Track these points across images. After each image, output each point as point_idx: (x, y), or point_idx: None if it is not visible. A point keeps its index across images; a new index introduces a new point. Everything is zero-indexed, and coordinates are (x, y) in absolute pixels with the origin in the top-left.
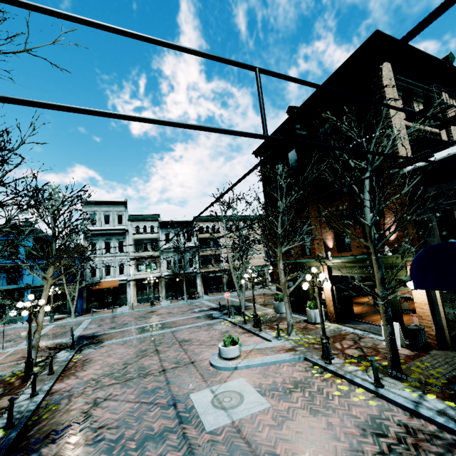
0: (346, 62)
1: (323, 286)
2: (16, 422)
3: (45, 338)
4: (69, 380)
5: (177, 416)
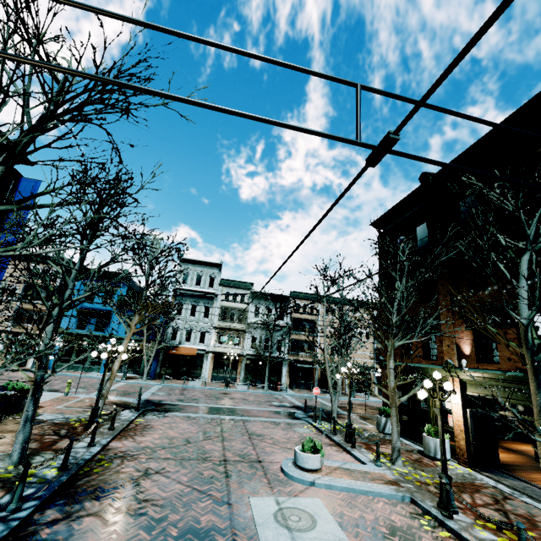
0: (504, 122)
1: (452, 407)
2: (69, 466)
3: (115, 393)
4: (126, 441)
5: (229, 517)
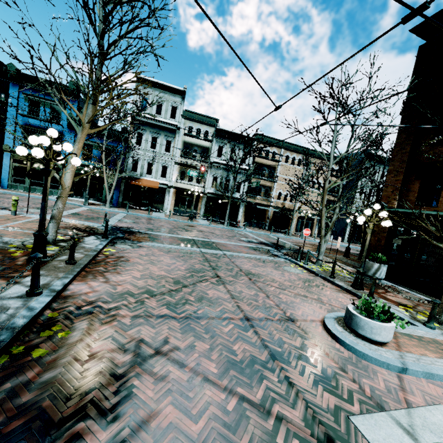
0: None
1: None
2: None
3: (76, 217)
4: (95, 281)
5: None
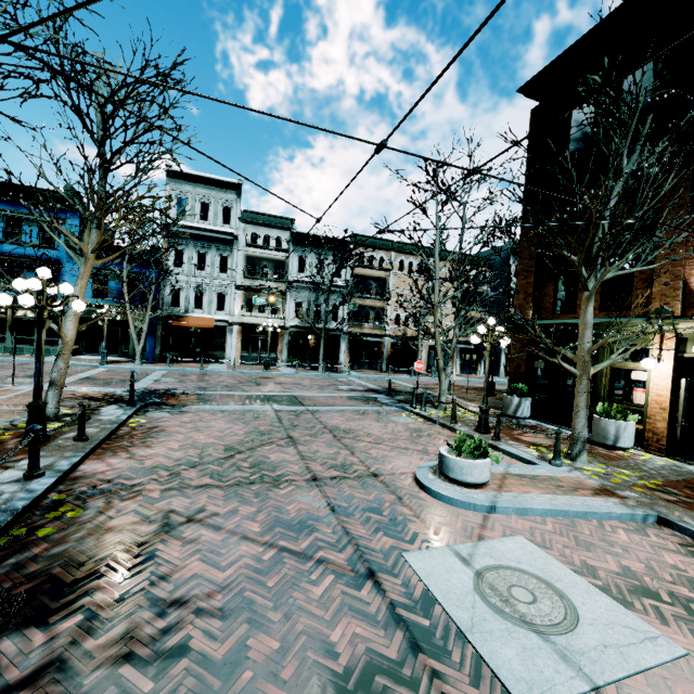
0: None
1: (649, 378)
2: None
3: (89, 382)
4: (115, 458)
5: (392, 618)
